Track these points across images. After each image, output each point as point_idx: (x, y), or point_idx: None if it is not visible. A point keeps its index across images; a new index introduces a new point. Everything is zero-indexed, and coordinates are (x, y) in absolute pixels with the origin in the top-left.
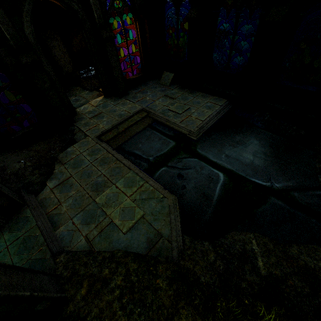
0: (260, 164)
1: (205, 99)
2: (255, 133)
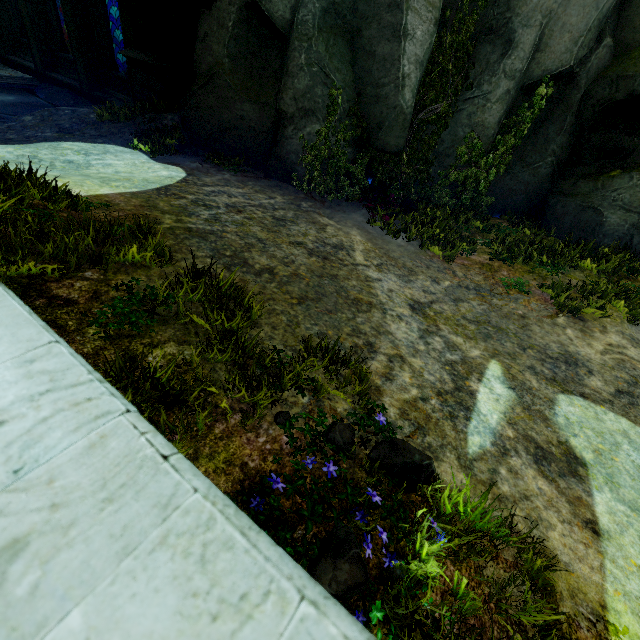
0: None
1: (10, 72)
2: (25, 97)
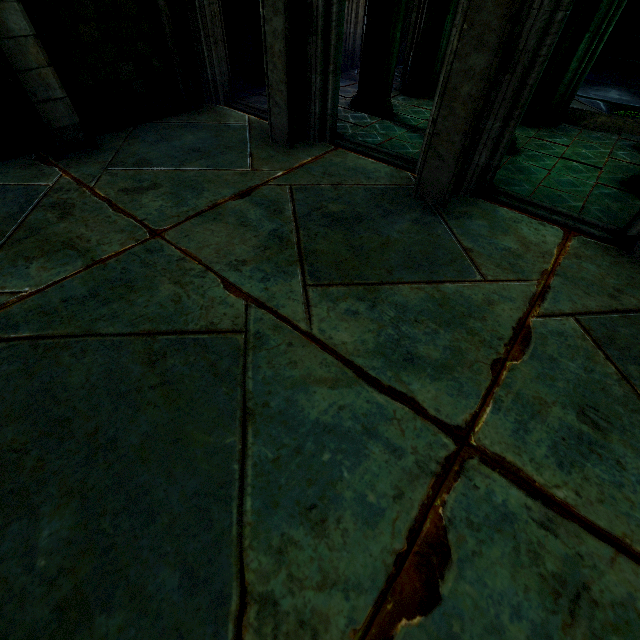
0: (629, 99)
1: None
2: (610, 87)
